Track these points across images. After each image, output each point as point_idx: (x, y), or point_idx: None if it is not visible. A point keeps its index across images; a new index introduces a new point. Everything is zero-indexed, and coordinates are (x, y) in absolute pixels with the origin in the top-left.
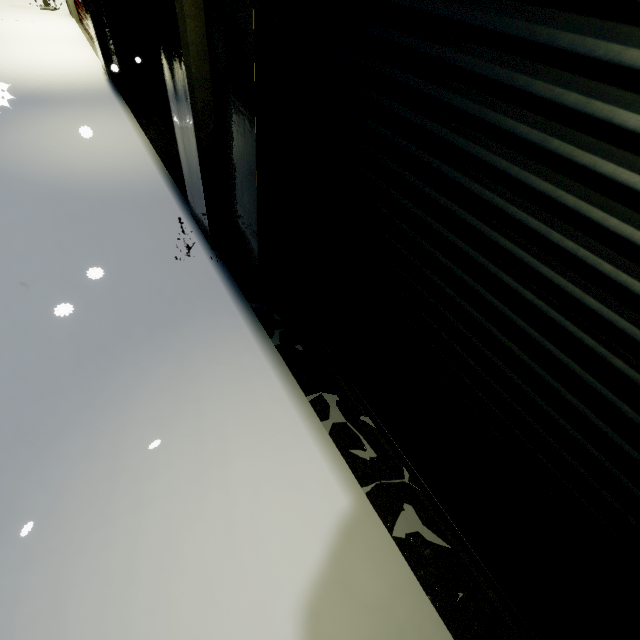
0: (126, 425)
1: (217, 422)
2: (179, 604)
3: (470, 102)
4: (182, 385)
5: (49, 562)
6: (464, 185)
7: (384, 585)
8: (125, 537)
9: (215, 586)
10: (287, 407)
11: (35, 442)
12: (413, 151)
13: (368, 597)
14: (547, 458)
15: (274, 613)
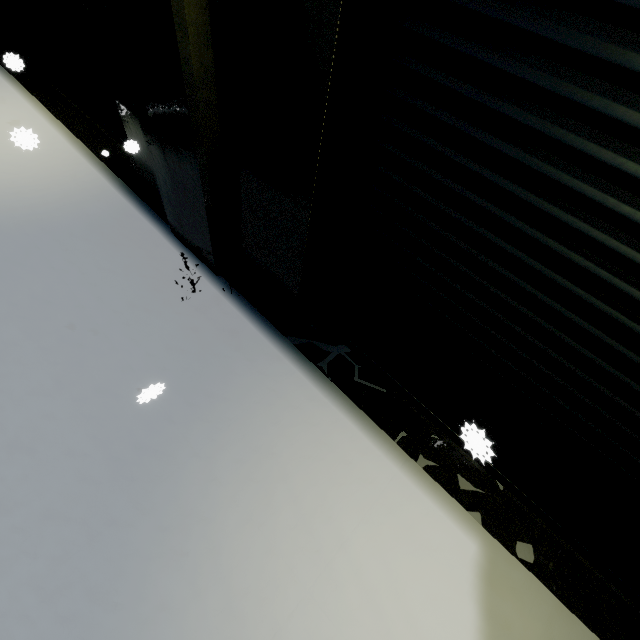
0: (218, 538)
1: (316, 500)
2: None
3: None
4: (259, 466)
5: None
6: None
7: (539, 621)
8: None
9: None
10: (379, 458)
11: (118, 600)
12: (604, 201)
13: (531, 639)
14: None
15: None
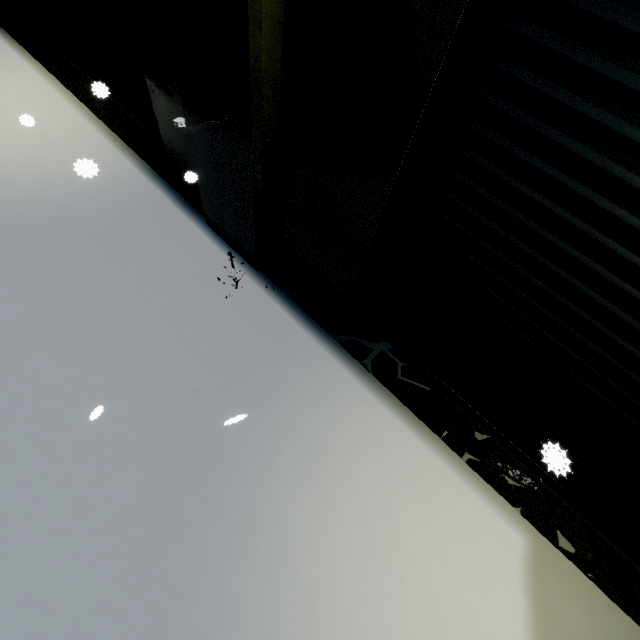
0: (285, 536)
1: (372, 498)
2: None
3: None
4: (316, 466)
5: None
6: None
7: (582, 609)
8: None
9: None
10: (428, 457)
11: (199, 594)
12: None
13: (575, 625)
14: None
15: None
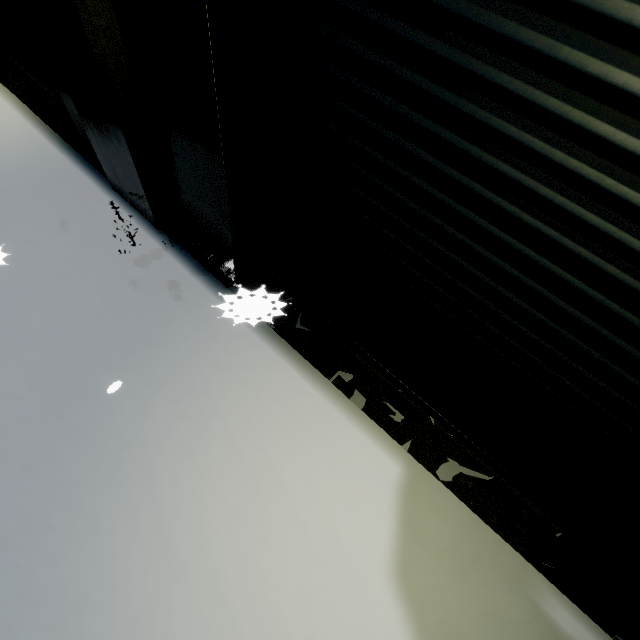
0: (151, 468)
1: (249, 433)
2: (285, 617)
3: (565, 46)
4: (194, 405)
5: (136, 636)
6: (541, 152)
7: (451, 528)
8: (204, 580)
9: (311, 588)
10: (313, 395)
11: (51, 523)
12: (465, 108)
13: (441, 543)
14: (605, 405)
15: (371, 588)
